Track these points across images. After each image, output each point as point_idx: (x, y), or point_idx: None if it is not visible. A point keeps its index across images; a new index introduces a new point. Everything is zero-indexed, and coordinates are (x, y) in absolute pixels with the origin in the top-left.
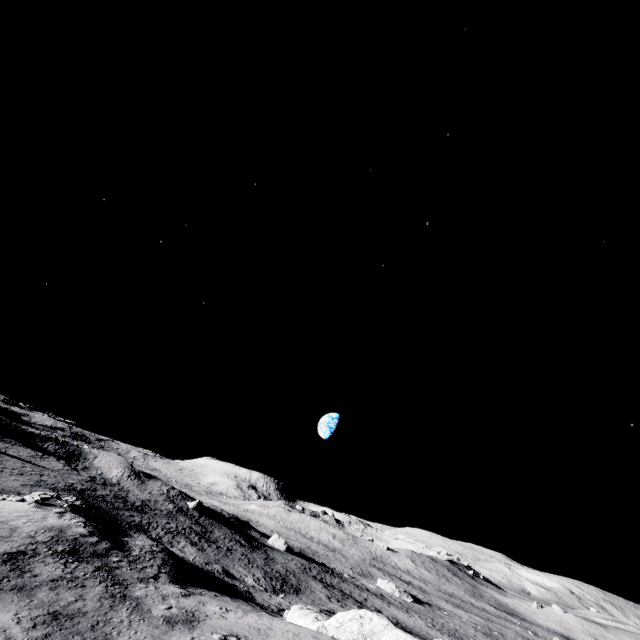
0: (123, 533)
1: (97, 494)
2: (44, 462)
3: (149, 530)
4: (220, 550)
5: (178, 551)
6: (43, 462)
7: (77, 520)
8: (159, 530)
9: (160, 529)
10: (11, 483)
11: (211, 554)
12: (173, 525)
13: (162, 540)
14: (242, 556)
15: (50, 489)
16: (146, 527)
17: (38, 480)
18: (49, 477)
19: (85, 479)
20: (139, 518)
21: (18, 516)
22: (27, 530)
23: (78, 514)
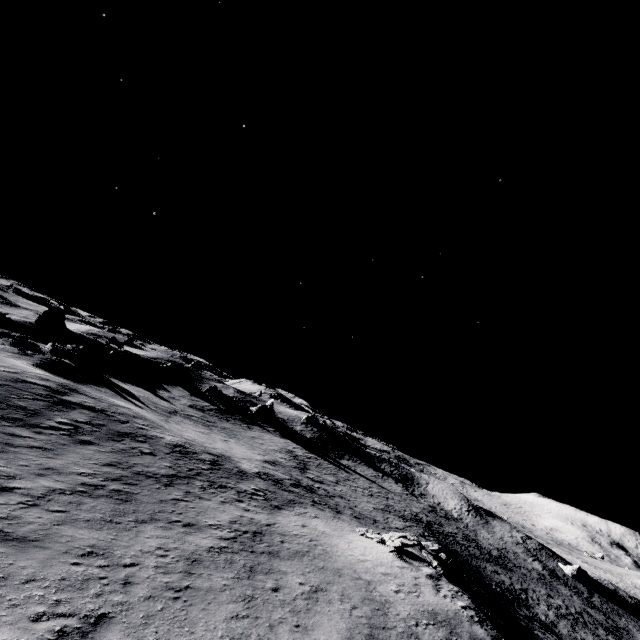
0: (529, 634)
1: (444, 530)
2: (385, 483)
3: (529, 603)
4: None
5: None
6: (384, 483)
7: (462, 602)
8: (543, 607)
9: (544, 605)
10: (365, 505)
11: None
12: (558, 601)
13: (558, 630)
14: None
15: (399, 517)
16: (523, 597)
17: (386, 504)
18: (394, 501)
19: (426, 508)
20: (506, 578)
21: (384, 574)
22: (402, 612)
23: (452, 579)
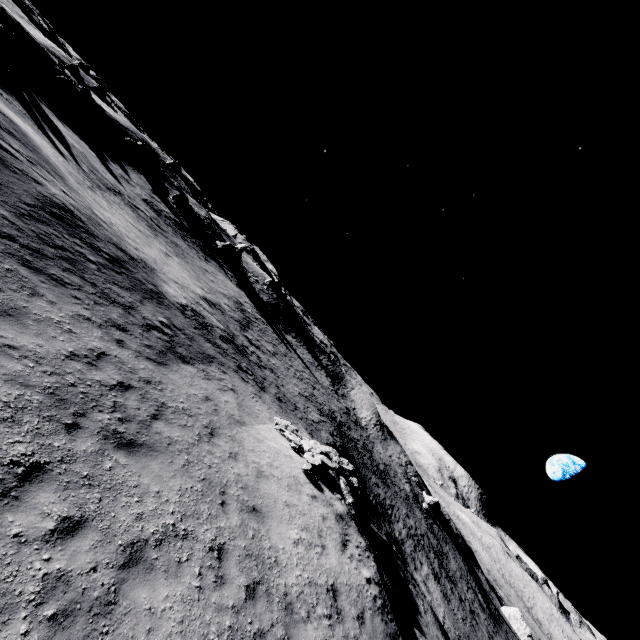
0: (407, 593)
1: (351, 435)
2: (317, 373)
3: (392, 519)
4: (464, 608)
5: (423, 585)
6: (316, 373)
7: (368, 570)
8: (401, 525)
9: (401, 524)
10: (292, 387)
11: (458, 615)
12: (412, 522)
13: (404, 548)
14: (489, 639)
15: (318, 410)
16: (389, 512)
17: (311, 393)
18: (319, 393)
19: (342, 409)
20: (383, 492)
21: (288, 504)
22: (293, 588)
23: (357, 517)
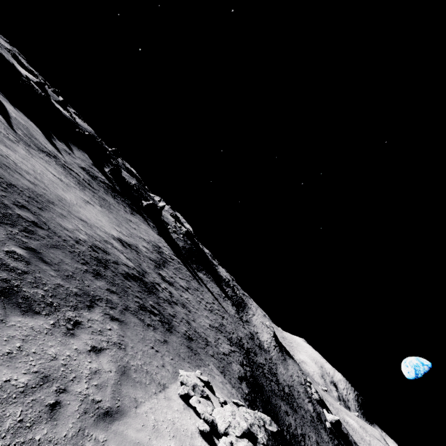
0: None
1: (257, 360)
2: (224, 303)
3: None
4: None
5: None
6: (224, 303)
7: None
8: None
9: None
10: (203, 320)
11: None
12: None
13: None
14: None
15: (227, 339)
16: (302, 444)
17: (220, 323)
18: (227, 322)
19: (248, 334)
20: (293, 420)
21: None
22: None
23: None
